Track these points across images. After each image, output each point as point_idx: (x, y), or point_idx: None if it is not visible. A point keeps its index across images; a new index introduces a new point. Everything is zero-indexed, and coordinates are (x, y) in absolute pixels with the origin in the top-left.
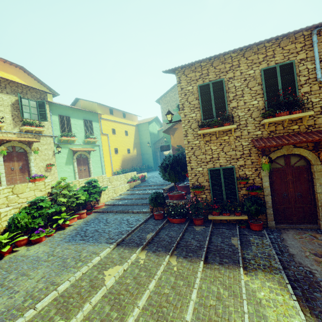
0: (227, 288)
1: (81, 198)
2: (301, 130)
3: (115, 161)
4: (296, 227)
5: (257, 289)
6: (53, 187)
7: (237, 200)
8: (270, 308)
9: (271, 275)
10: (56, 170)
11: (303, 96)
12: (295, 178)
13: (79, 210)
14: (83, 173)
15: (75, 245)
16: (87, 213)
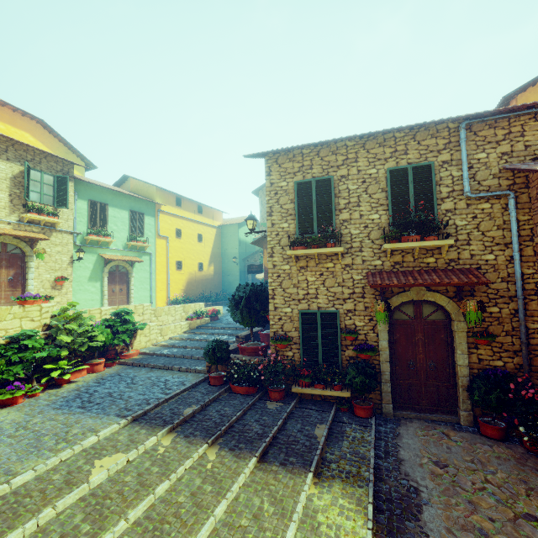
0: (275, 502)
1: (97, 339)
2: (438, 265)
3: (175, 282)
4: (424, 417)
5: (323, 507)
6: (54, 316)
7: (339, 366)
8: (328, 537)
9: (352, 489)
10: (71, 288)
11: (444, 216)
12: (427, 339)
13: (94, 357)
14: (117, 297)
15: (66, 415)
16: (107, 364)
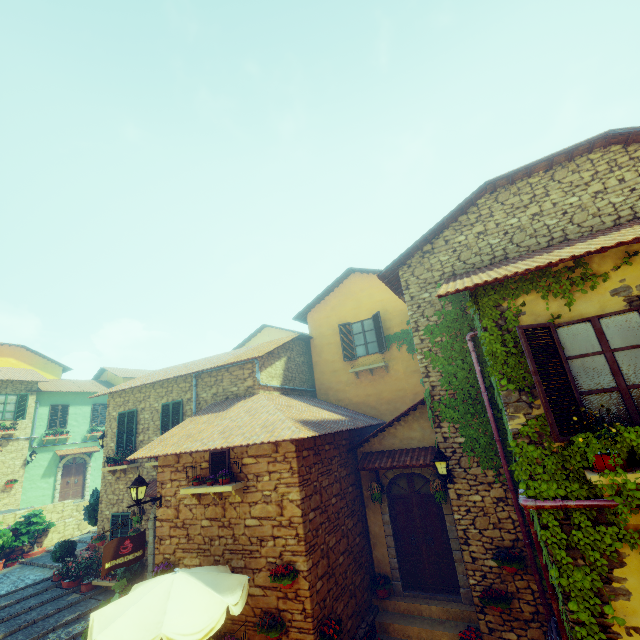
0: None
1: None
2: None
3: None
4: None
5: None
6: None
7: None
8: None
9: None
10: (21, 489)
11: None
12: None
13: None
14: (71, 489)
15: None
16: (8, 565)
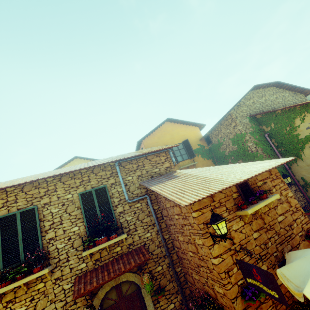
0: None
1: None
2: (124, 251)
3: None
4: None
5: None
6: None
7: None
8: None
9: None
10: None
11: (119, 216)
12: None
13: None
14: None
15: None
16: None
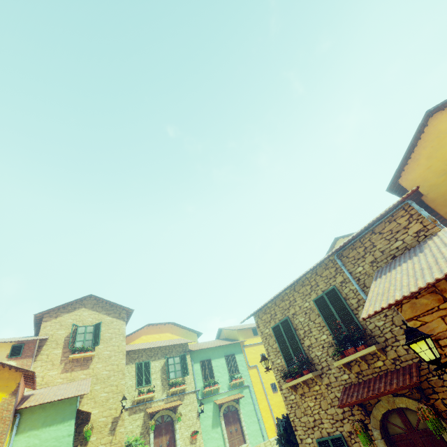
0: None
1: None
2: (388, 367)
3: (276, 406)
4: None
5: None
6: None
7: None
8: None
9: None
10: (202, 440)
11: (365, 321)
12: None
13: None
14: (235, 438)
15: None
16: None
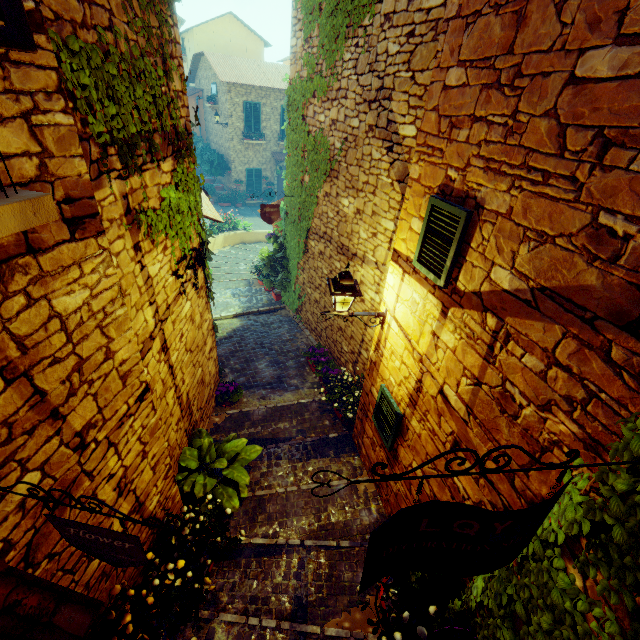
0: None
1: None
2: None
3: None
4: None
5: None
6: None
7: (261, 192)
8: None
9: None
10: None
11: None
12: None
13: None
14: None
15: None
16: None
